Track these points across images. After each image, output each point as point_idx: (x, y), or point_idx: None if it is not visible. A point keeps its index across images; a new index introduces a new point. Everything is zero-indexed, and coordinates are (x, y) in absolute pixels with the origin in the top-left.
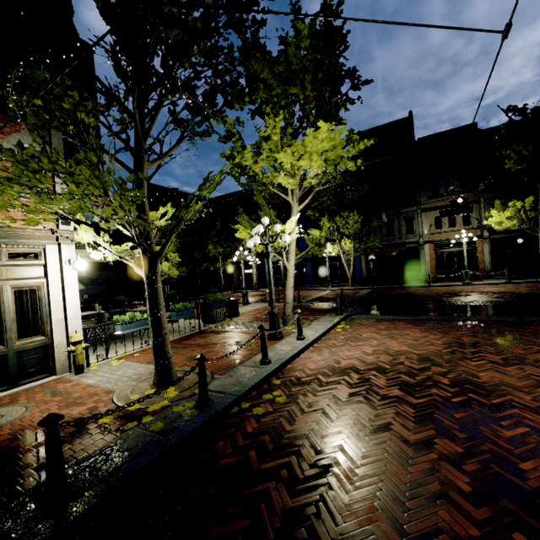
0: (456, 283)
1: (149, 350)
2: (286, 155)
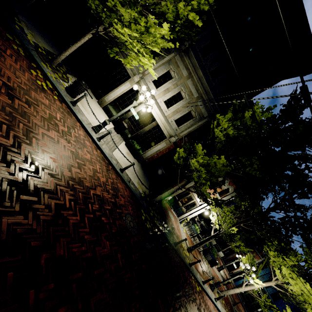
0: None
1: (189, 237)
2: (286, 270)
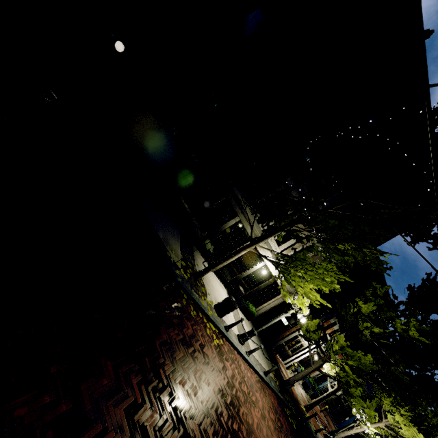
0: None
1: None
2: (399, 417)
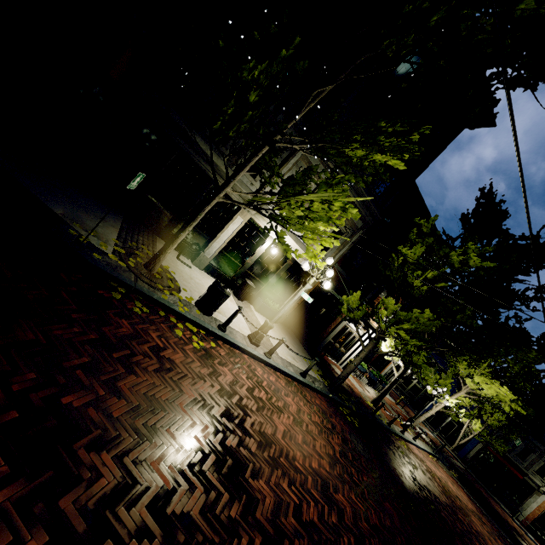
0: (536, 541)
1: (356, 379)
2: (479, 378)
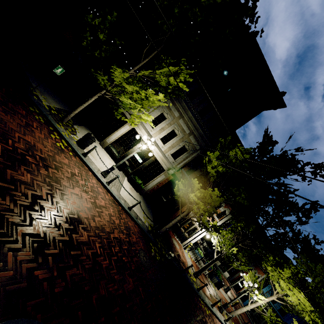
0: None
1: (194, 262)
2: (283, 282)
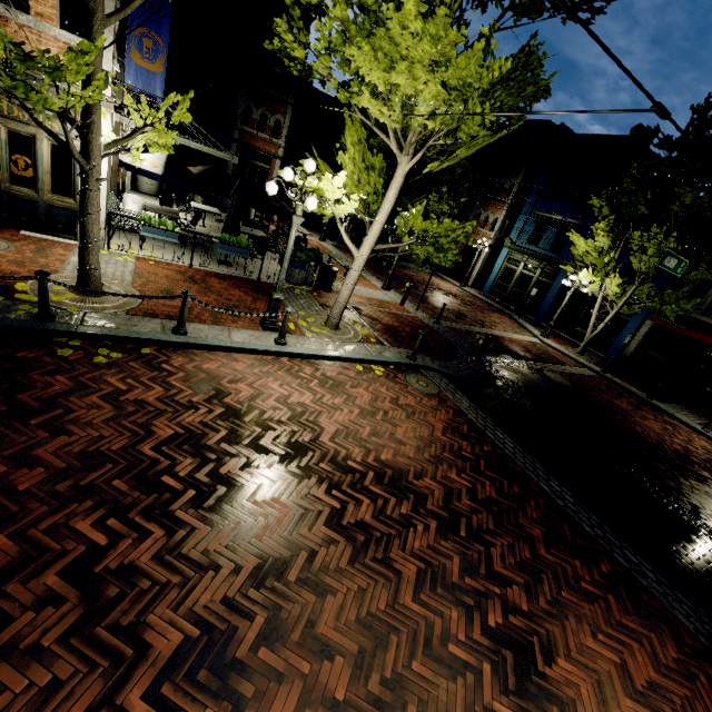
0: None
1: (174, 267)
2: (363, 55)
